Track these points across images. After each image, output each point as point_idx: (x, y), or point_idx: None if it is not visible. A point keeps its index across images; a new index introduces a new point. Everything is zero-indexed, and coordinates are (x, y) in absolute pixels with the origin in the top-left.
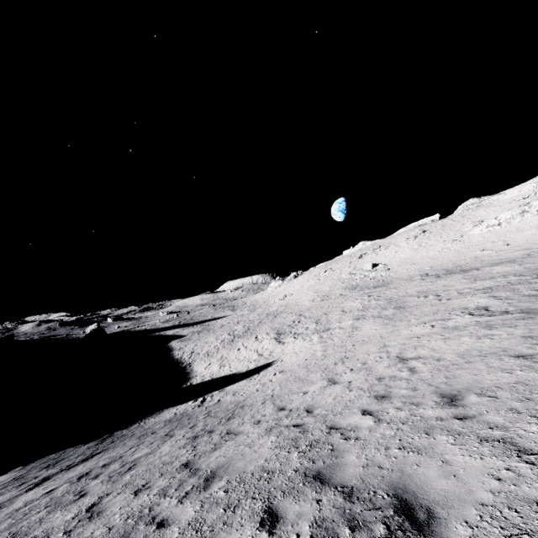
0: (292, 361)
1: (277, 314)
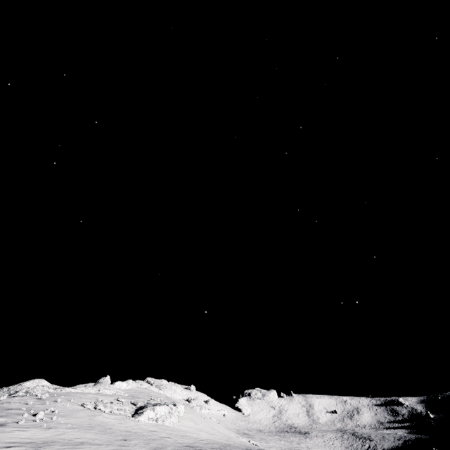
0: None
1: (295, 448)
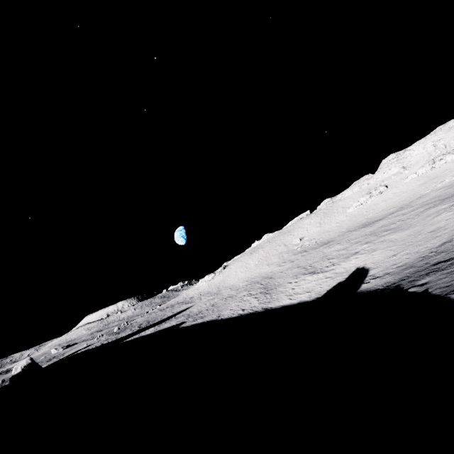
0: (381, 257)
1: (268, 277)
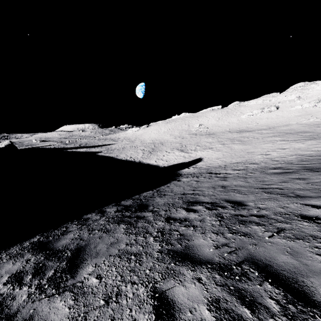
0: (215, 156)
1: (162, 143)
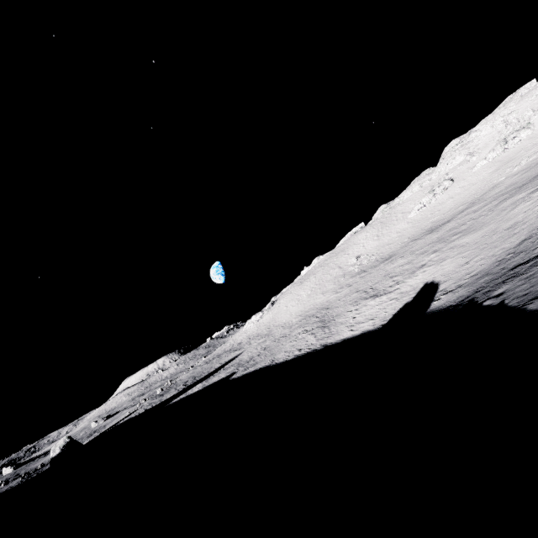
0: (452, 266)
1: (325, 308)
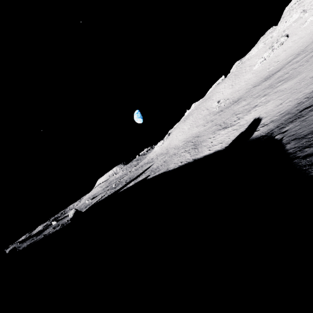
0: (272, 106)
1: (197, 136)
